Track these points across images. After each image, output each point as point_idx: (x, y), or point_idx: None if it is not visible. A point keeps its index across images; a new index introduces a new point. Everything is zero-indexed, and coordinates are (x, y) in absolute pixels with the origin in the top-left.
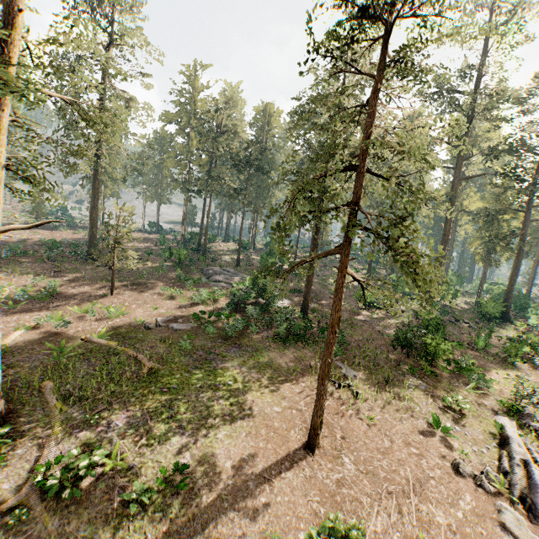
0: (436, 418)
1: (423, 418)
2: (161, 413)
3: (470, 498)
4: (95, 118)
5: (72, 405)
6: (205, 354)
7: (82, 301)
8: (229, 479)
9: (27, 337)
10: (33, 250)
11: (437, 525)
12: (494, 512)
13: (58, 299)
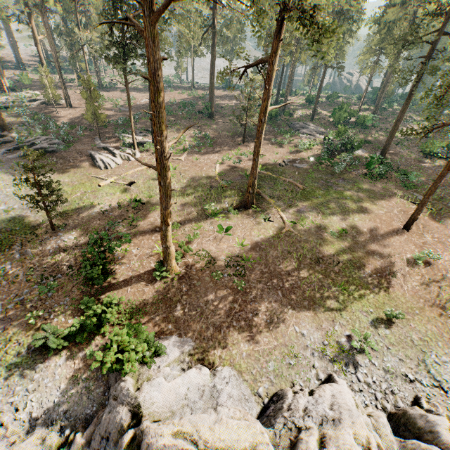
0: None
1: None
2: (320, 208)
3: None
4: None
5: (275, 201)
6: (325, 182)
7: (229, 147)
8: (368, 235)
9: (223, 168)
10: (173, 110)
11: None
12: None
13: (216, 146)
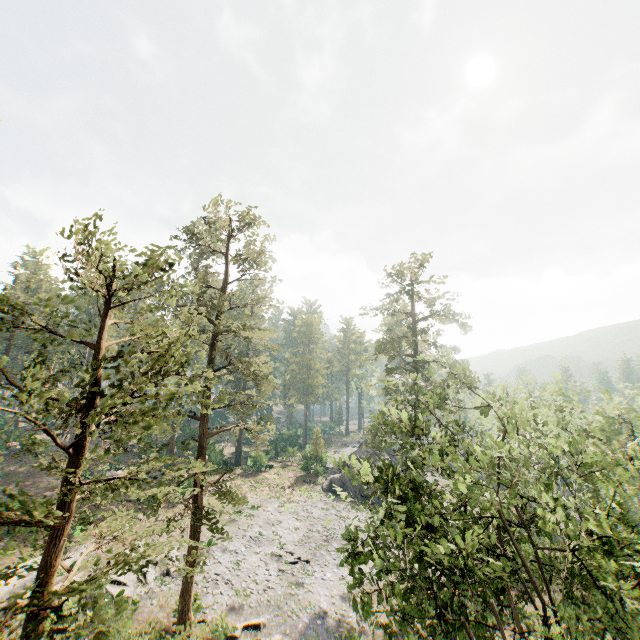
0: None
1: None
2: None
3: None
4: None
5: None
6: None
7: None
8: None
9: None
10: None
11: None
12: None
13: None
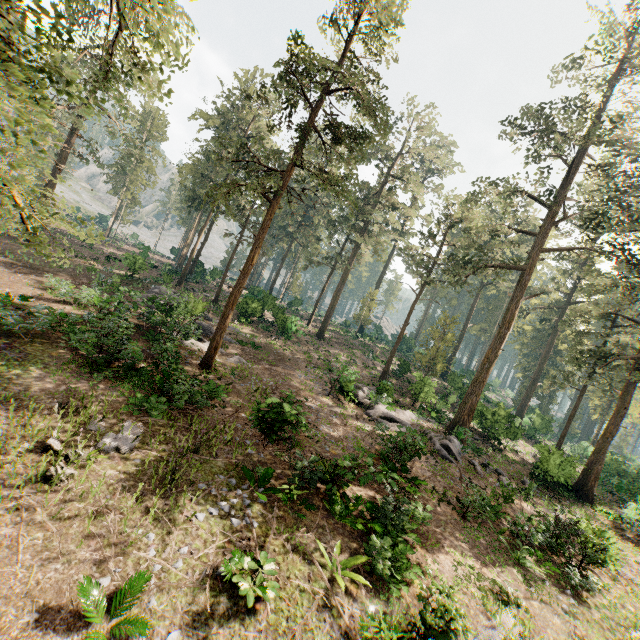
0: (134, 589)
1: (118, 578)
2: None
3: None
4: None
5: None
6: None
7: None
8: None
9: None
10: None
11: None
12: None
13: None
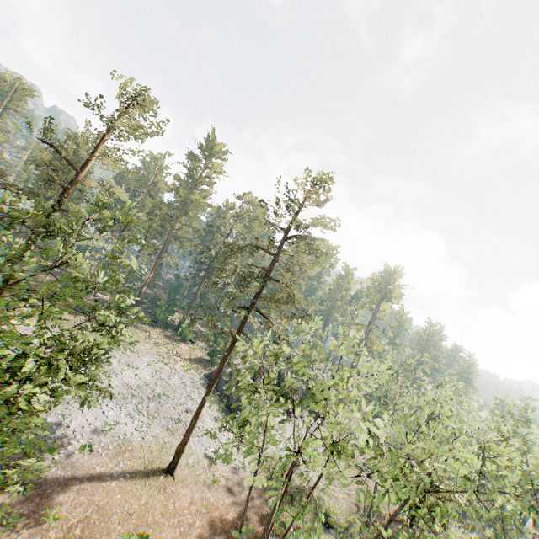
0: None
1: None
2: None
3: None
4: None
5: None
6: None
7: None
8: None
9: None
10: None
11: None
12: None
13: None
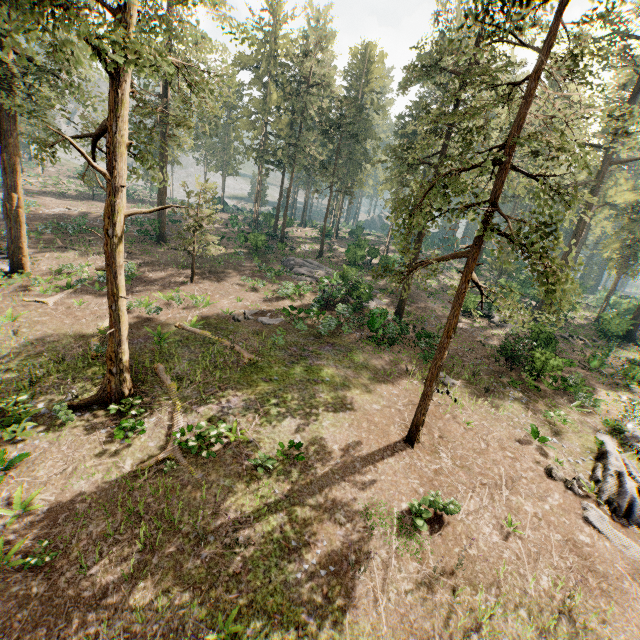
0: (535, 429)
1: (521, 429)
2: (267, 401)
3: (558, 497)
4: (201, 84)
5: (185, 386)
6: (299, 350)
7: (163, 287)
8: (338, 459)
9: None
10: (98, 227)
11: (524, 513)
12: (580, 509)
13: (139, 283)
